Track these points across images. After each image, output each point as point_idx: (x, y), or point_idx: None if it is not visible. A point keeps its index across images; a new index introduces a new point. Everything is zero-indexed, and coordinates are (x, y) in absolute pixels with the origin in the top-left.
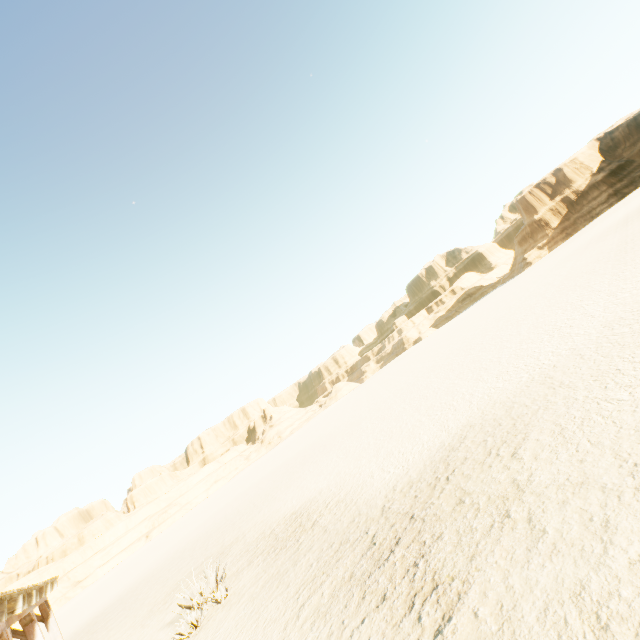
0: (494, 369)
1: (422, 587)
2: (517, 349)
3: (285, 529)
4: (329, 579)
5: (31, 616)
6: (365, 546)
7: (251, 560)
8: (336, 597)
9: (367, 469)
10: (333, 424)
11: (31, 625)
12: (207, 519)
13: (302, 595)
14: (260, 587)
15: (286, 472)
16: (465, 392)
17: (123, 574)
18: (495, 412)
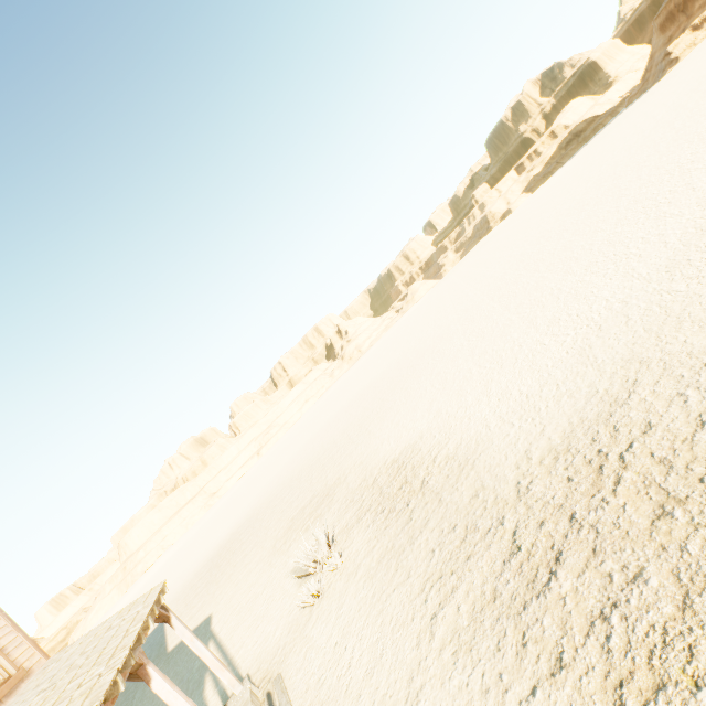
0: (657, 256)
1: (631, 673)
2: (697, 217)
3: (389, 482)
4: (462, 586)
5: (138, 662)
6: (504, 547)
7: (359, 516)
8: (479, 624)
9: (477, 413)
10: (416, 337)
11: (142, 668)
12: (306, 444)
13: (430, 598)
14: (376, 562)
15: (375, 398)
16: (610, 298)
17: (246, 490)
18: (687, 340)
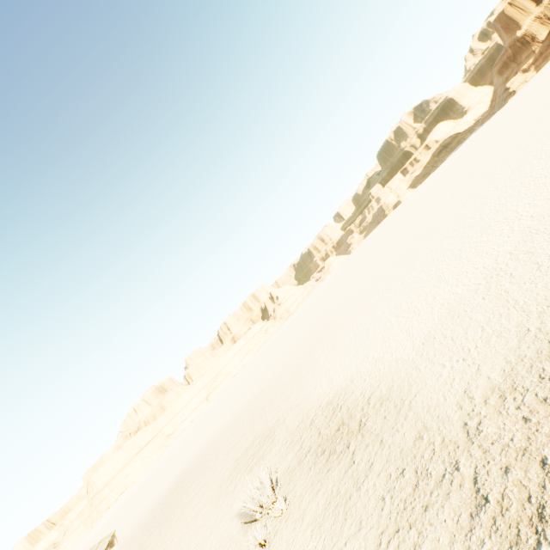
0: None
1: None
2: None
3: (326, 424)
4: (426, 544)
5: None
6: (467, 497)
7: (300, 458)
8: None
9: (404, 357)
10: (335, 298)
11: None
12: (247, 389)
13: None
14: (322, 508)
15: (304, 348)
16: (513, 251)
17: (197, 431)
18: None
